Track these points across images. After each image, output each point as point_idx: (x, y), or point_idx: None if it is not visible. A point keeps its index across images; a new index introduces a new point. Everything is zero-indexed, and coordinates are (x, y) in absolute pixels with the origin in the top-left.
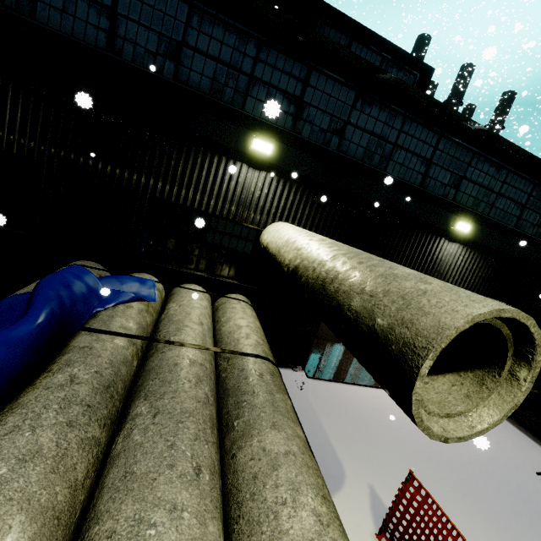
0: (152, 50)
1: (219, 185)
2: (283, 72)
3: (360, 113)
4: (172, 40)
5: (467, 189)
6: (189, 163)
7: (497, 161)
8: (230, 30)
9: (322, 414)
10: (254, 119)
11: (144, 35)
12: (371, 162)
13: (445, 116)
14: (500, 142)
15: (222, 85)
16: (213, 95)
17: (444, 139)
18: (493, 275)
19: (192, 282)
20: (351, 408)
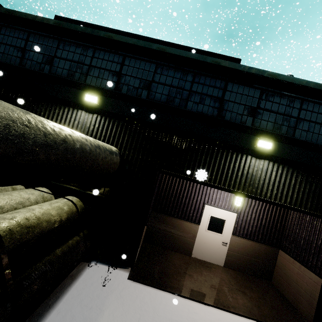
0: (40, 62)
1: (67, 124)
2: (108, 61)
3: (160, 75)
4: (49, 56)
5: (263, 117)
6: (51, 113)
7: (285, 93)
8: (79, 46)
9: (106, 316)
10: (89, 85)
11: (37, 56)
12: (173, 104)
13: (224, 67)
14: (281, 78)
15: (74, 72)
16: (69, 77)
17: (230, 83)
18: (318, 190)
19: (47, 187)
20: (148, 318)
